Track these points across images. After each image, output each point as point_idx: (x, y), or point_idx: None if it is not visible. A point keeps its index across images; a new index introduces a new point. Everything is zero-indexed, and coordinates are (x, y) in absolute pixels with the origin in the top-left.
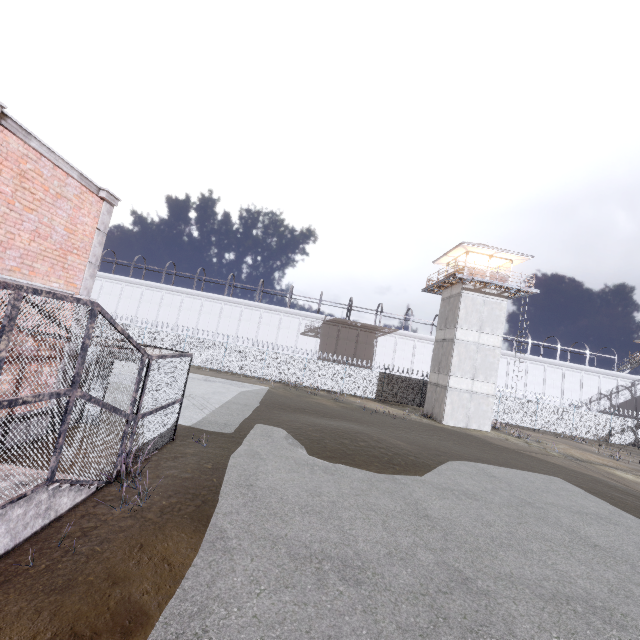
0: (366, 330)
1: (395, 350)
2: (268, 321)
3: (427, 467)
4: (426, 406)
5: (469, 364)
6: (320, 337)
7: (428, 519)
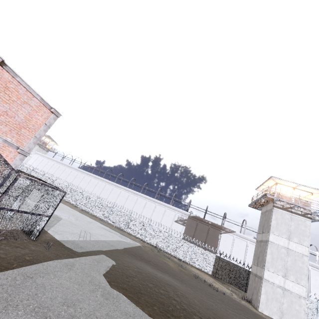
0: (214, 227)
1: (233, 245)
2: (158, 210)
3: None
4: (248, 291)
5: (280, 263)
6: (185, 225)
7: None
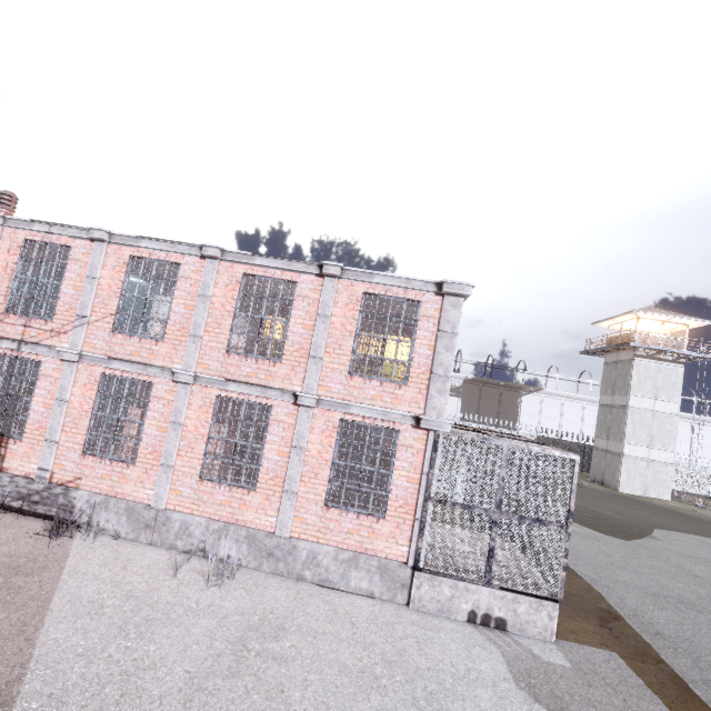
0: (509, 389)
1: (541, 409)
2: None
3: (656, 537)
4: (593, 472)
5: (644, 432)
6: (461, 397)
7: (700, 578)
